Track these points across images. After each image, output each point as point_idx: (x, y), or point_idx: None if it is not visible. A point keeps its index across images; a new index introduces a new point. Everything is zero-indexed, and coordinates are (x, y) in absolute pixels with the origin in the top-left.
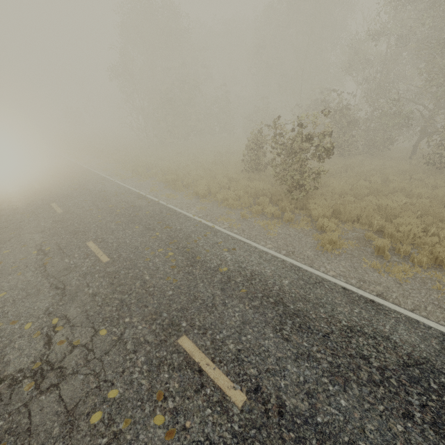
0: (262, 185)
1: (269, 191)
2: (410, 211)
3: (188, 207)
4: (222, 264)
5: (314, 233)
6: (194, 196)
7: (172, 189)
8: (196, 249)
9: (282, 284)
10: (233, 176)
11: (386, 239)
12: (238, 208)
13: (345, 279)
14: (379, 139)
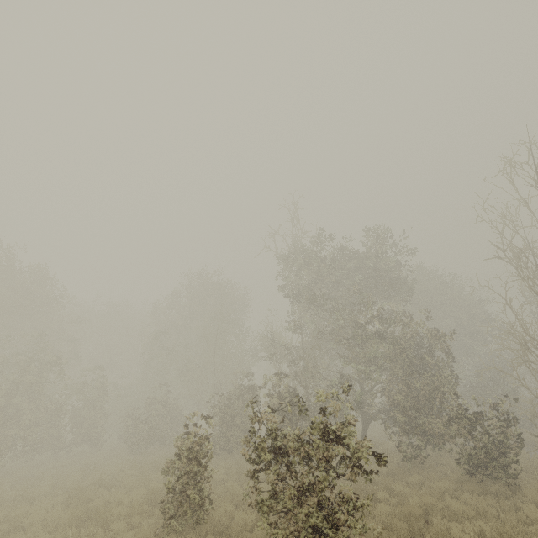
0: None
1: None
2: None
3: None
4: None
5: None
6: None
7: None
8: None
9: None
10: None
11: None
12: None
13: None
14: None
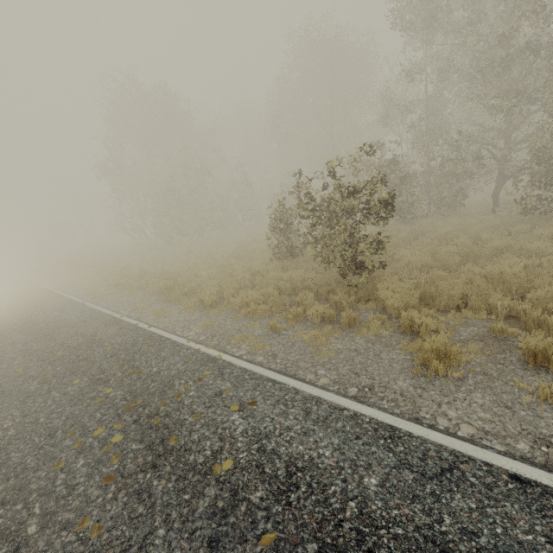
0: (301, 275)
1: (313, 282)
2: (548, 275)
3: (184, 327)
4: (224, 449)
5: (401, 341)
6: (198, 307)
7: (167, 301)
8: (175, 415)
9: (364, 493)
10: (258, 268)
11: (533, 331)
12: (265, 315)
13: (501, 442)
14: (446, 194)
